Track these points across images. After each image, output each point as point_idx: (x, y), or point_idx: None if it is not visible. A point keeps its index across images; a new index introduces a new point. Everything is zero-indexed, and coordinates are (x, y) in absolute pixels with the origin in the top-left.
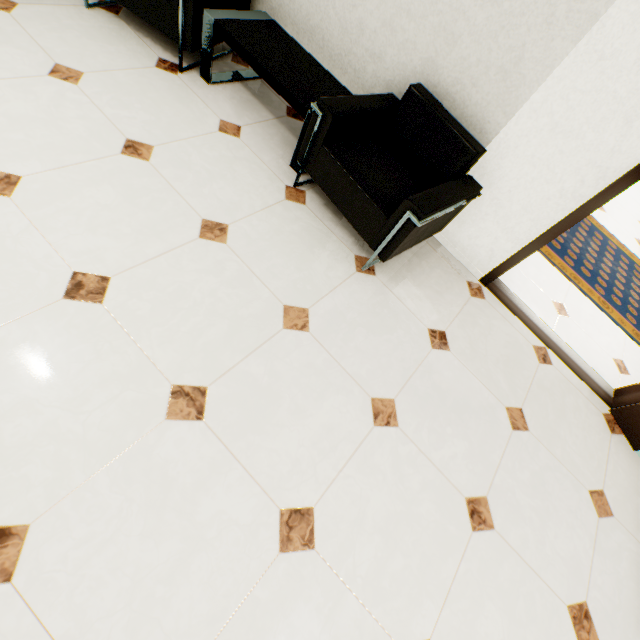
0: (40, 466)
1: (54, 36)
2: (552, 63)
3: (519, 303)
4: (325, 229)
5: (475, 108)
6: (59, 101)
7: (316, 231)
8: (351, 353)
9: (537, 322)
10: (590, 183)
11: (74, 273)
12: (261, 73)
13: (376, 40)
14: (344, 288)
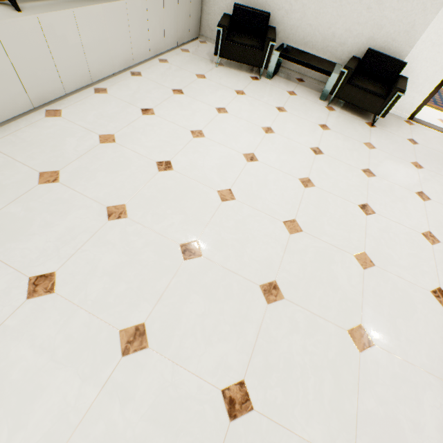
0: (355, 192)
1: (223, 81)
2: (428, 23)
3: (426, 123)
4: (349, 117)
5: (395, 49)
6: (249, 102)
7: (347, 118)
8: (393, 152)
9: (438, 128)
10: None
11: (310, 148)
12: (305, 66)
13: (341, 38)
14: (372, 134)
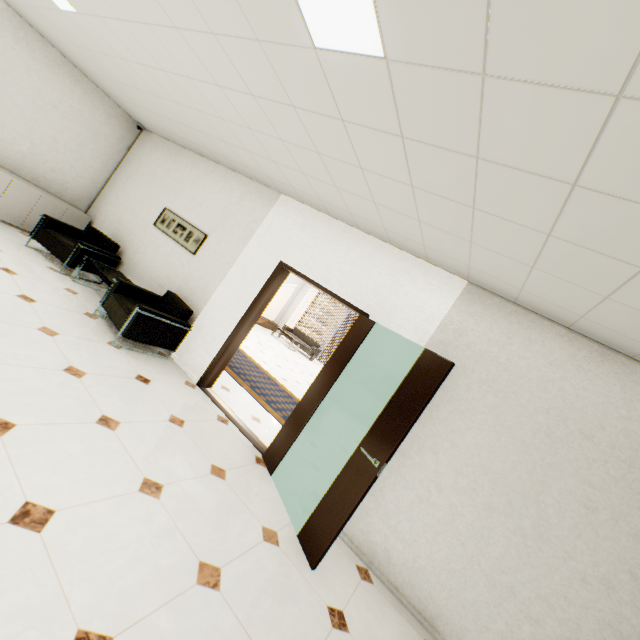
0: None
1: None
2: (217, 287)
3: (222, 402)
4: (100, 328)
5: (195, 302)
6: None
7: (93, 326)
8: (74, 353)
9: (230, 412)
10: (233, 324)
11: None
12: (100, 274)
13: (163, 281)
14: (93, 342)
